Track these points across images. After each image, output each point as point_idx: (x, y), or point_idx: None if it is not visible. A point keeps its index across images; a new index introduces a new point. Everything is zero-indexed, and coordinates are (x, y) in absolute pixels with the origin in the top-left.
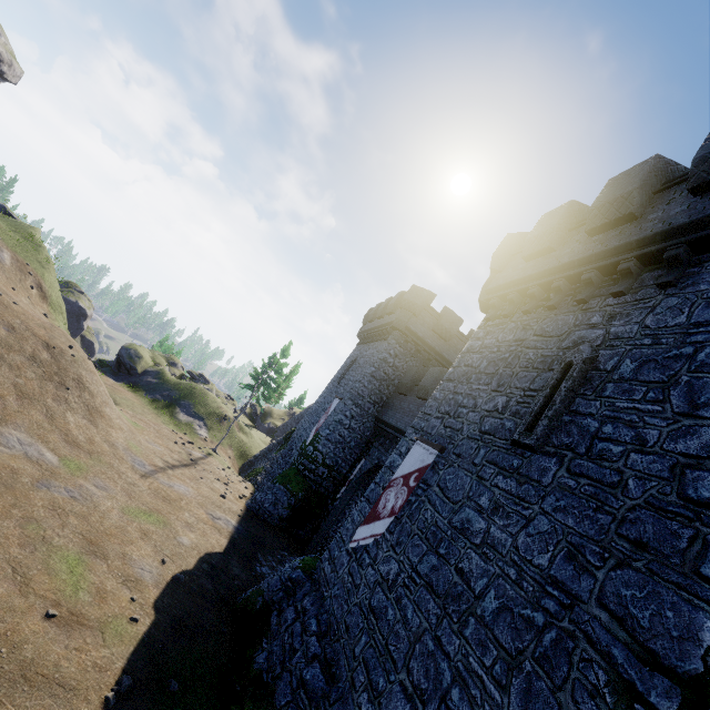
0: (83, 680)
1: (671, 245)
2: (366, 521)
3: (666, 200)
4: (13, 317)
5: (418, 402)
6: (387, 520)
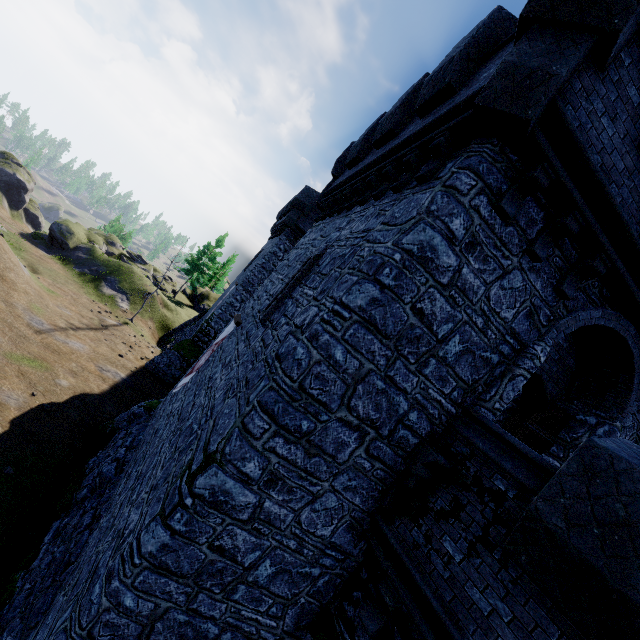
0: None
1: (389, 162)
2: (187, 375)
3: (414, 119)
4: None
5: None
6: (193, 374)
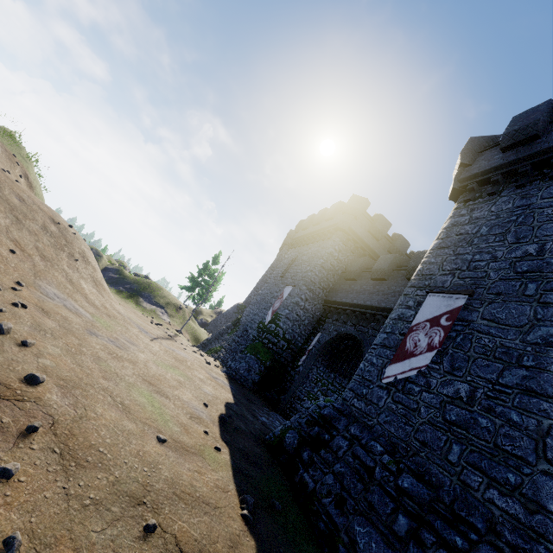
0: (217, 499)
1: None
2: (396, 360)
3: None
4: (20, 191)
5: (372, 282)
6: (428, 354)
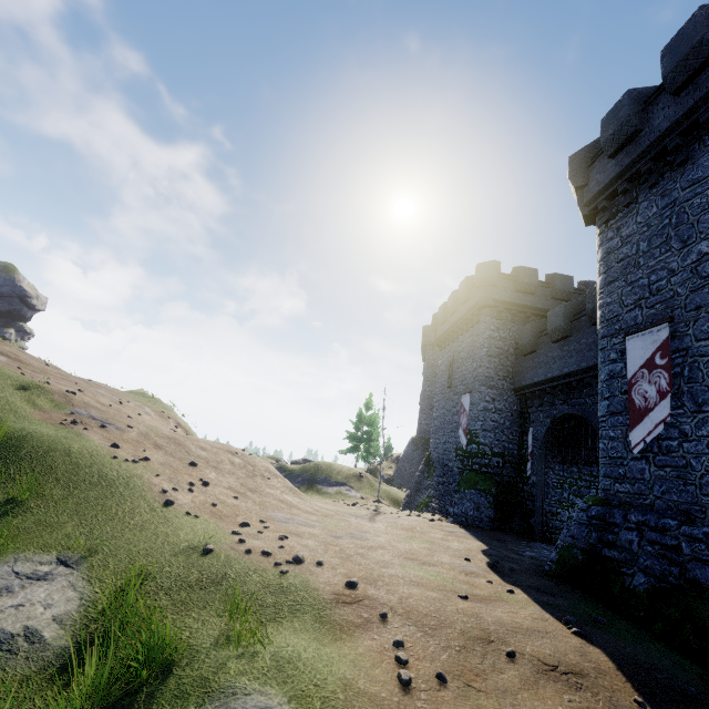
0: (543, 627)
1: None
2: (634, 423)
3: None
4: (197, 442)
5: (556, 346)
6: (664, 402)
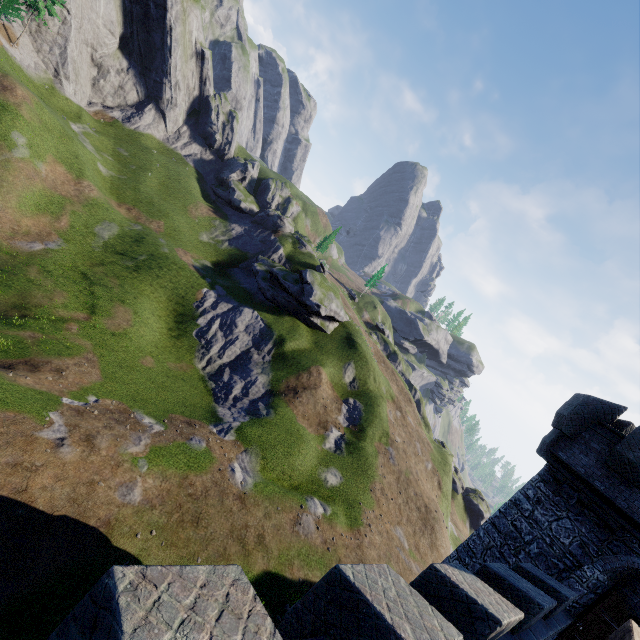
0: None
1: None
2: None
3: None
4: (418, 490)
5: None
6: None
